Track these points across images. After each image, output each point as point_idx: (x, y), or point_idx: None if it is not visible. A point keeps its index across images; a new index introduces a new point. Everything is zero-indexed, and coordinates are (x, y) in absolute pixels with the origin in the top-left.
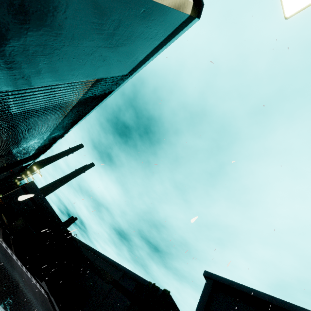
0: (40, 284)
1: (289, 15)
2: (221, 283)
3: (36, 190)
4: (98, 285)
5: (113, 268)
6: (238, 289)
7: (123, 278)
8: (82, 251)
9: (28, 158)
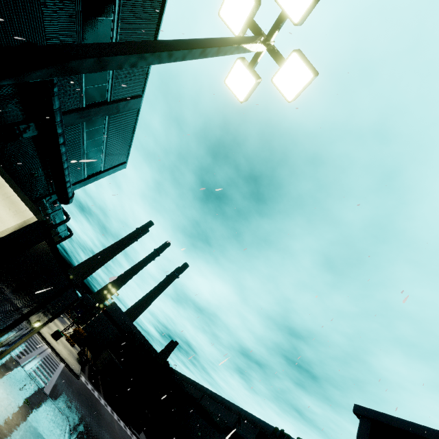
0: (137, 436)
1: (243, 100)
2: (385, 424)
3: (119, 312)
4: (209, 437)
5: (225, 410)
6: (414, 433)
7: (239, 423)
8: (184, 388)
9: (66, 287)
